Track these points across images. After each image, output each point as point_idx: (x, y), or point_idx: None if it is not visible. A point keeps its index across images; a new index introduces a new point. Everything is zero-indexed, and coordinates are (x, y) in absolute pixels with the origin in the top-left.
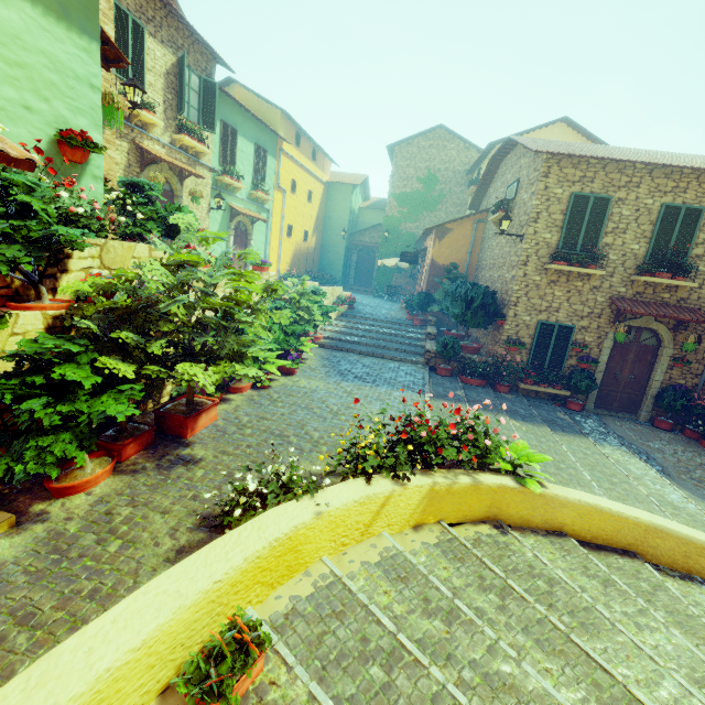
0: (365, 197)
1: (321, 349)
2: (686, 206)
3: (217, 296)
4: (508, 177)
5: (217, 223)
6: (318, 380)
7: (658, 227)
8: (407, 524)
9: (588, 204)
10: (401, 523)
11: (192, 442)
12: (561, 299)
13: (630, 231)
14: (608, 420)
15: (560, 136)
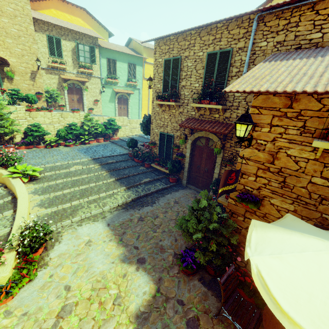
0: None
1: (108, 142)
2: (220, 51)
3: None
4: None
5: (109, 96)
6: (71, 149)
7: (205, 70)
8: None
9: (170, 64)
10: None
11: None
12: (167, 120)
13: (193, 76)
14: (186, 191)
15: None
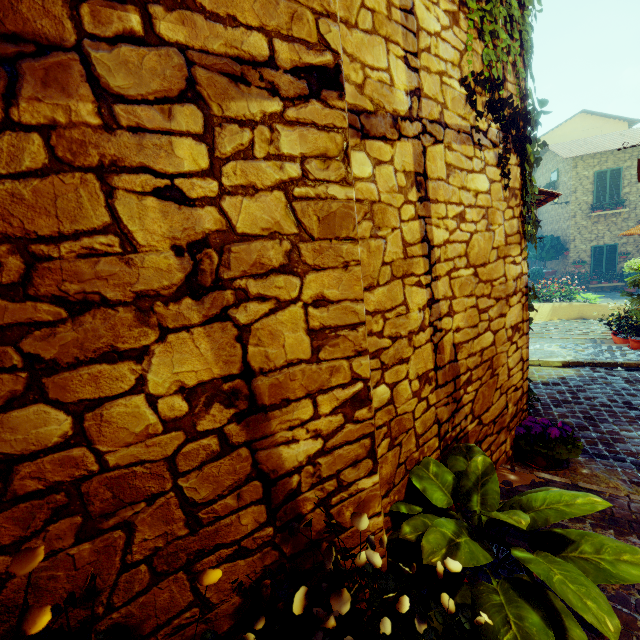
0: None
1: None
2: None
3: None
4: (549, 167)
5: None
6: None
7: None
8: (546, 319)
9: (607, 175)
10: (544, 318)
11: None
12: (603, 230)
13: None
14: None
15: (581, 122)
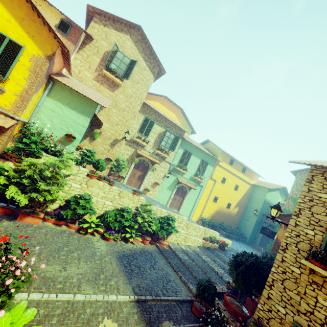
0: (286, 199)
1: (154, 248)
2: None
3: (47, 175)
4: None
5: (169, 183)
6: (107, 248)
7: None
8: None
9: None
10: None
11: (14, 221)
12: None
13: None
14: None
15: None
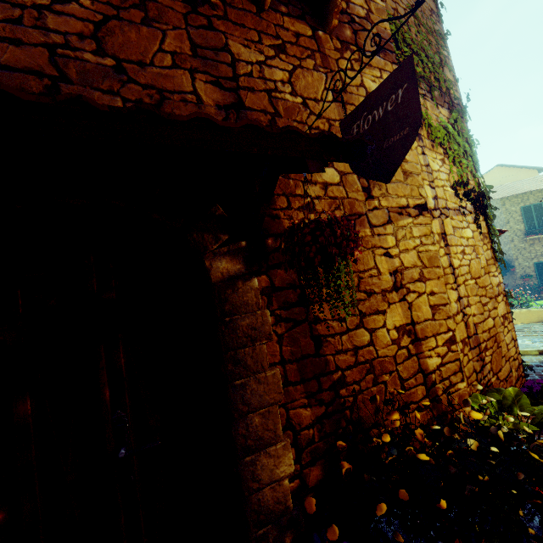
0: None
1: None
2: None
3: None
4: None
5: None
6: None
7: None
8: None
9: (531, 209)
10: None
11: None
12: (540, 250)
13: None
14: None
15: (499, 172)
